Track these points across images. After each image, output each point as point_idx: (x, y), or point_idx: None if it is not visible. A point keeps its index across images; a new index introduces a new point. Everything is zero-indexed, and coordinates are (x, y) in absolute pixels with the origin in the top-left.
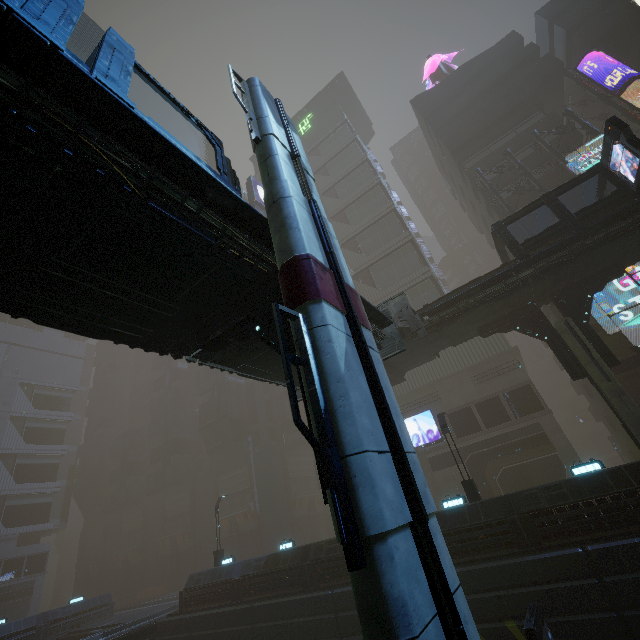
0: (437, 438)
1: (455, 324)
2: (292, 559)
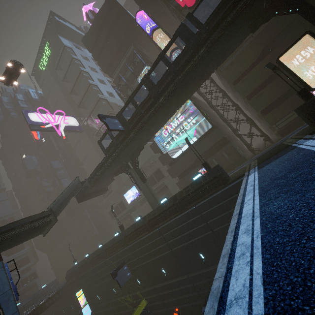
0: (139, 195)
1: (102, 178)
2: (85, 261)
